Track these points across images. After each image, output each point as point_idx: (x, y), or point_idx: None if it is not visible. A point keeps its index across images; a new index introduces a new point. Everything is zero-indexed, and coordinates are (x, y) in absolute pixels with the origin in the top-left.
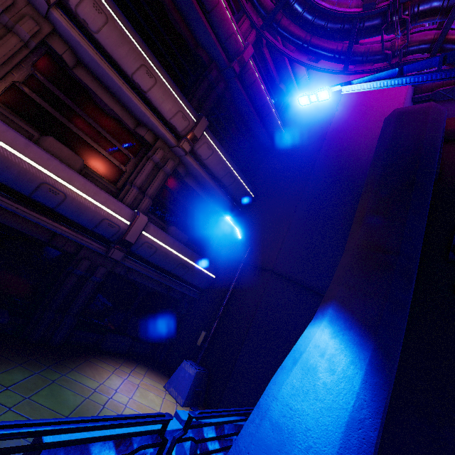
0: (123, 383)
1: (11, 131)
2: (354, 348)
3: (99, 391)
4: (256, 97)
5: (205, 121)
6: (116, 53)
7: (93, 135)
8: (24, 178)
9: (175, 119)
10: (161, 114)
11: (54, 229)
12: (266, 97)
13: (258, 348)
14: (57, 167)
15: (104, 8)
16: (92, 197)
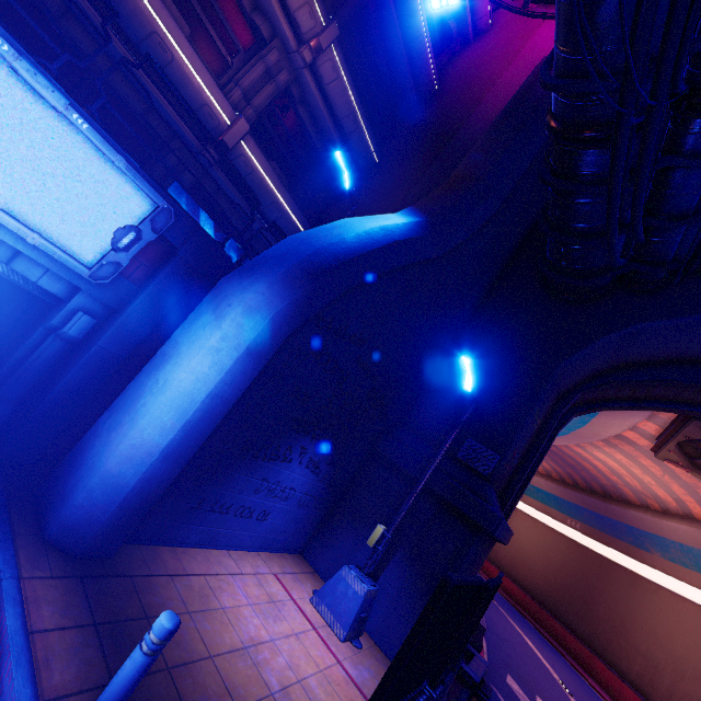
0: None
1: None
2: (410, 219)
3: None
4: (409, 23)
5: (336, 29)
6: None
7: (203, 4)
8: (138, 19)
9: (300, 12)
10: (285, 1)
11: (155, 96)
12: (423, 28)
13: None
14: (169, 20)
15: None
16: (198, 73)
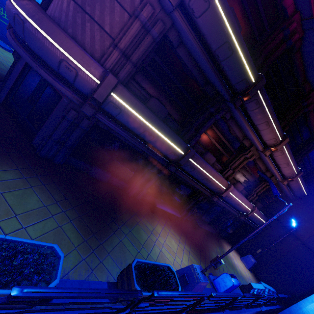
0: (232, 255)
1: (237, 192)
2: None
3: (231, 258)
4: None
5: (302, 173)
6: (278, 160)
7: (249, 176)
8: (234, 203)
9: (287, 174)
10: (281, 171)
11: (230, 211)
12: None
13: (281, 266)
14: (242, 199)
15: (284, 151)
16: (246, 205)
